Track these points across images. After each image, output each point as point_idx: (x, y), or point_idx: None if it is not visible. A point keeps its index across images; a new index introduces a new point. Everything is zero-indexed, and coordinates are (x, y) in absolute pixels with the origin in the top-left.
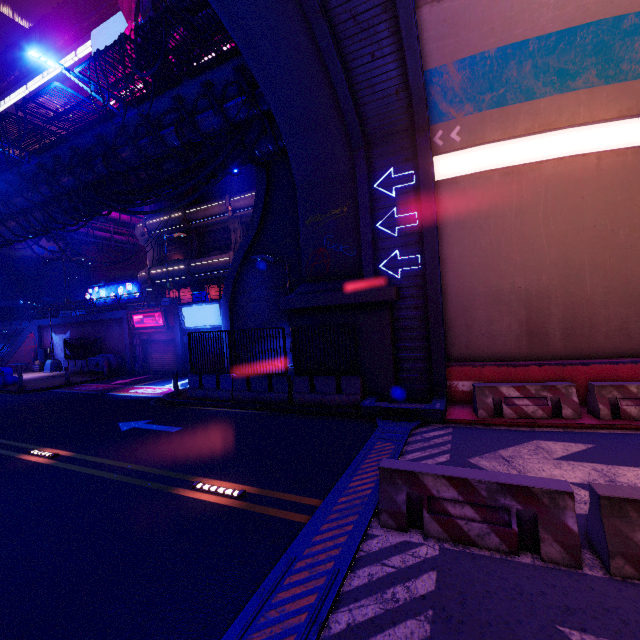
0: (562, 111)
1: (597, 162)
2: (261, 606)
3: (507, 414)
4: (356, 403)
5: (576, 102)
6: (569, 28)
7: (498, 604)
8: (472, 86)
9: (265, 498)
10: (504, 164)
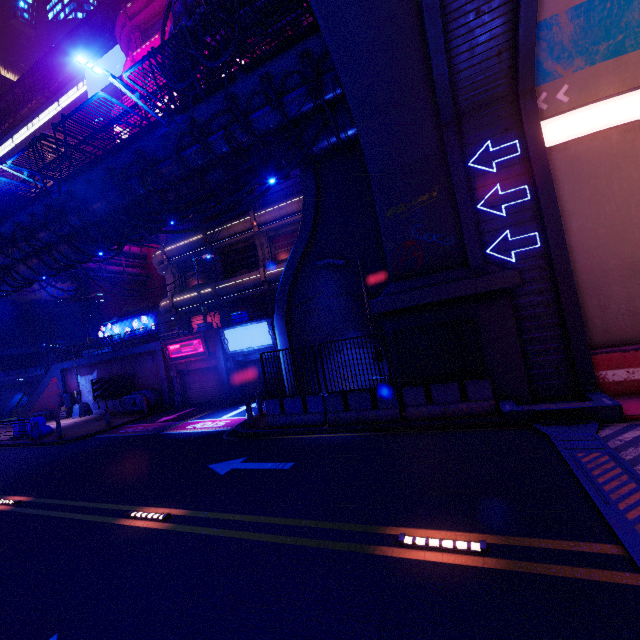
0: None
1: None
2: None
3: None
4: (490, 410)
5: None
6: None
7: None
8: (584, 37)
9: (523, 550)
10: (616, 122)
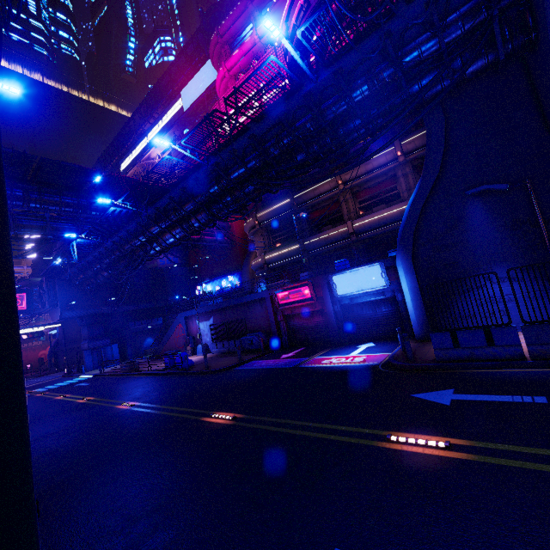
0: None
1: None
2: None
3: None
4: None
5: None
6: None
7: None
8: None
9: None
10: None
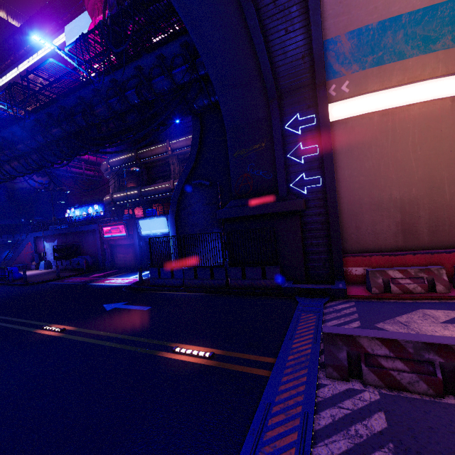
0: (425, 67)
1: (451, 104)
2: (256, 443)
3: (394, 290)
4: (277, 285)
5: (436, 60)
6: (432, 5)
7: (443, 437)
8: (358, 51)
9: (230, 358)
10: (380, 108)
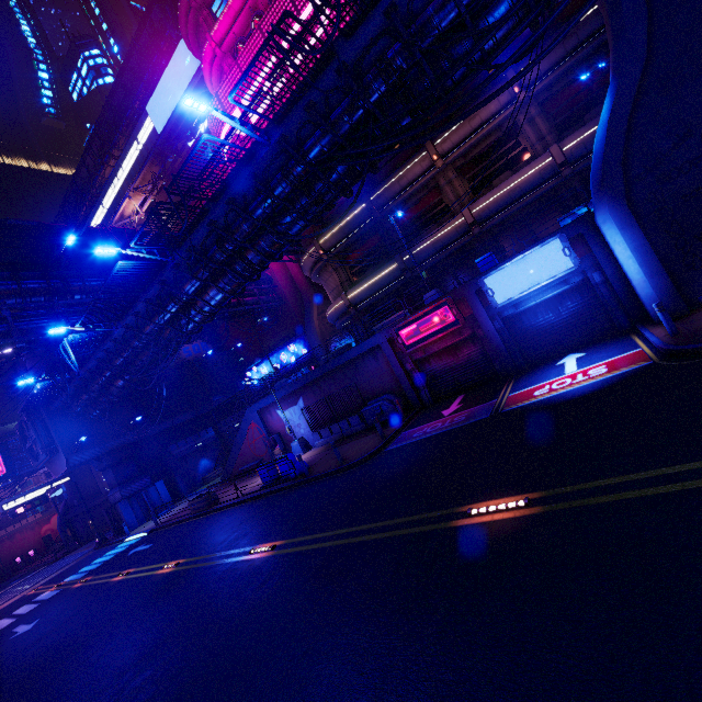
0: None
1: None
2: None
3: None
4: None
5: None
6: None
7: None
8: None
9: None
10: None
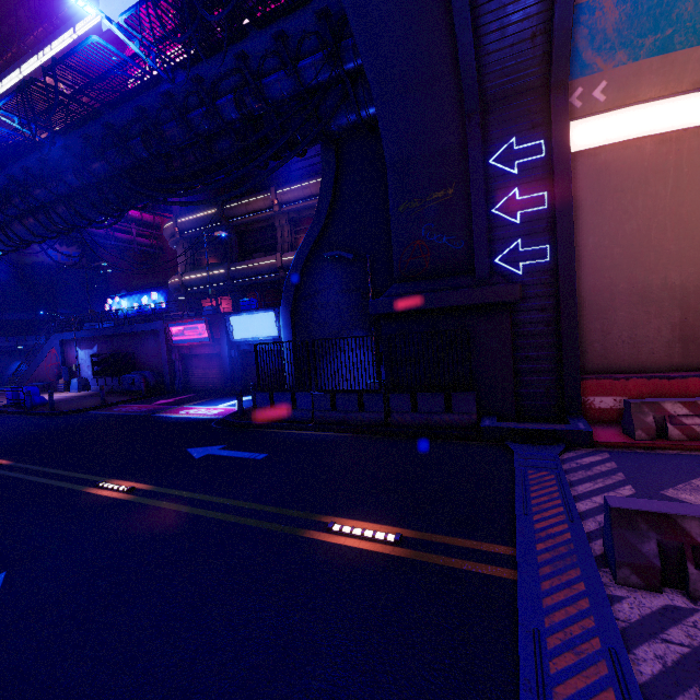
0: None
1: None
2: None
3: (673, 435)
4: (471, 424)
5: None
6: None
7: None
8: (630, 26)
9: (431, 544)
10: (656, 130)
